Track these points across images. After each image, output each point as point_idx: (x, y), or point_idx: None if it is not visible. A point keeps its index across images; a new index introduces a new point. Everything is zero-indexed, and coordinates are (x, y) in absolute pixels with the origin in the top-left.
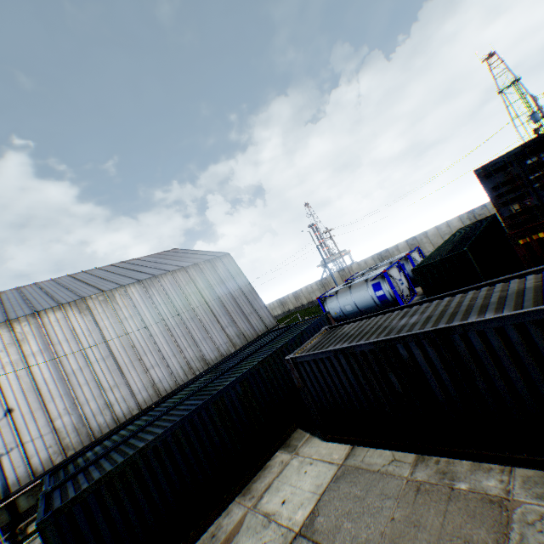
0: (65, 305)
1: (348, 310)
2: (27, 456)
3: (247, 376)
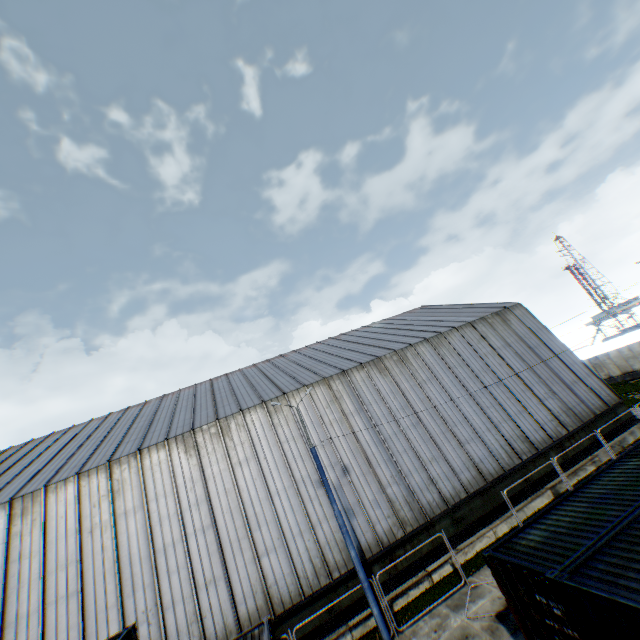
0: (364, 364)
1: None
2: (370, 522)
3: None
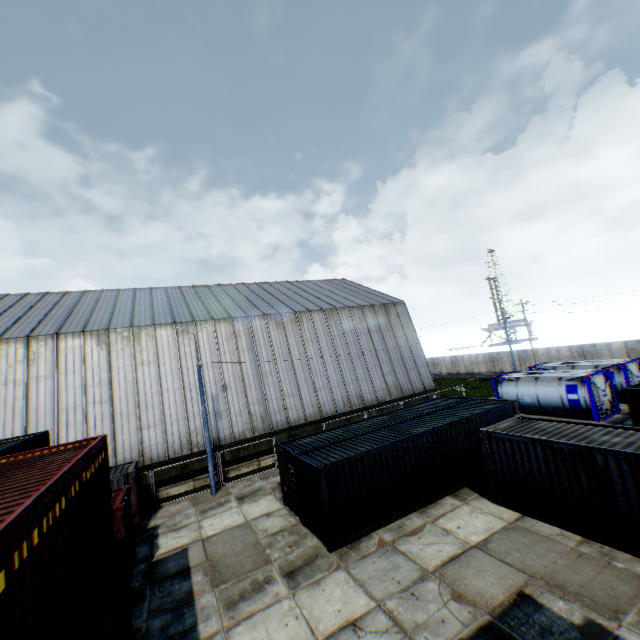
0: (267, 316)
1: (526, 402)
2: (231, 424)
3: (437, 430)
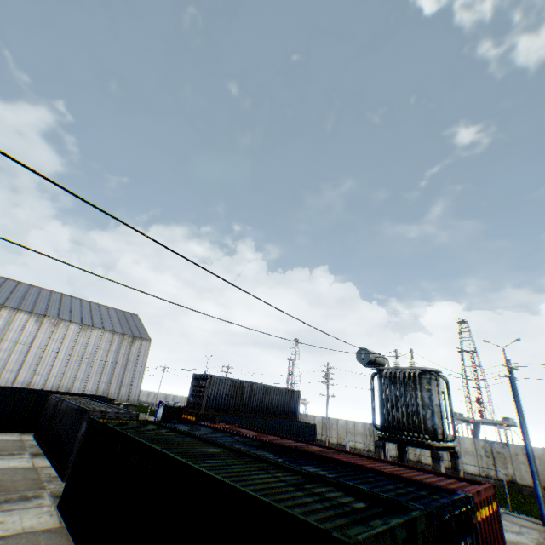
0: (34, 313)
1: None
2: None
3: (41, 394)
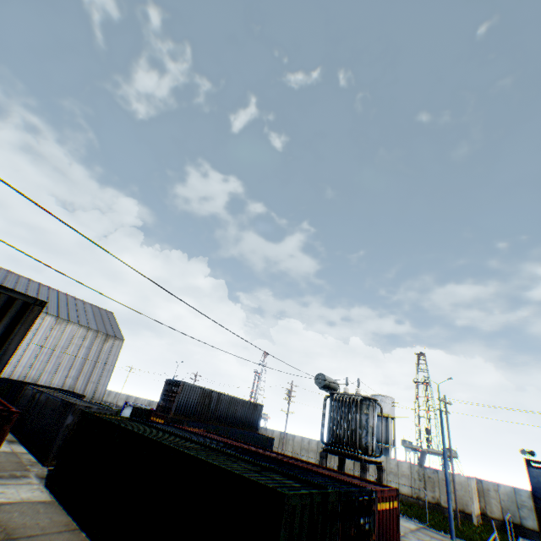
0: None
1: None
2: None
3: (15, 384)
